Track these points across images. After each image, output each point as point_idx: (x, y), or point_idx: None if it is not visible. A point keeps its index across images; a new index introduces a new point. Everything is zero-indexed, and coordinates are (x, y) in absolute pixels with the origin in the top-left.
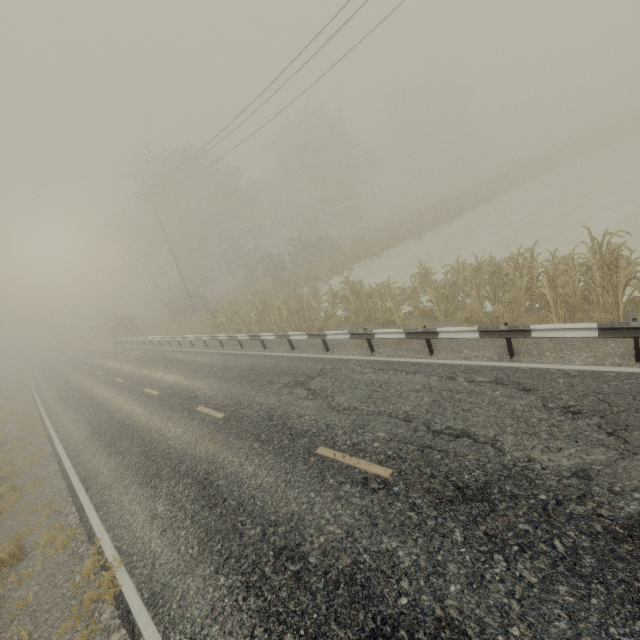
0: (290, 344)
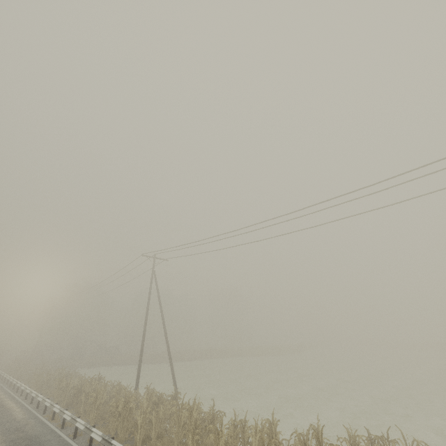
0: (5, 379)
